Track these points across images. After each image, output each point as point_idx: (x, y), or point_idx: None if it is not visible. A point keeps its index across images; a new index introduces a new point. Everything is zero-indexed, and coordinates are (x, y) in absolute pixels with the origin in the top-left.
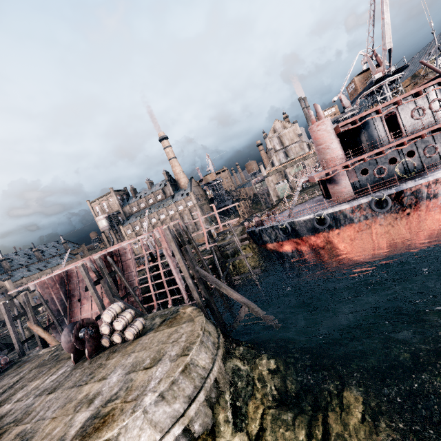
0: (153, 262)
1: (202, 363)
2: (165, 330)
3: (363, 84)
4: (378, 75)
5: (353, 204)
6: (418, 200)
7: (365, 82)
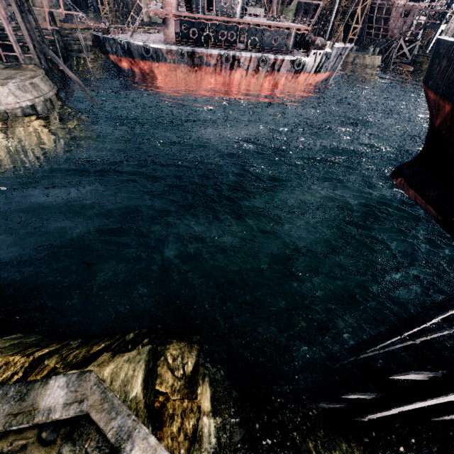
0: None
1: (43, 88)
2: (12, 71)
3: None
4: None
5: (168, 48)
6: (202, 64)
7: None
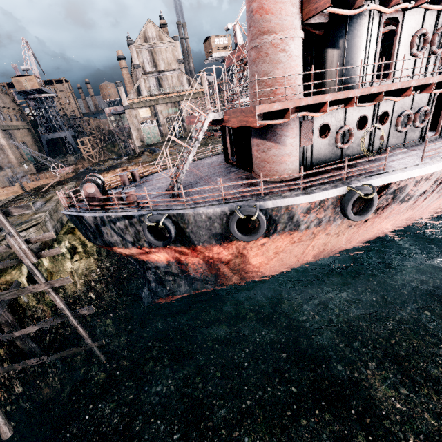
0: None
1: None
2: None
3: None
4: None
5: (314, 198)
6: (391, 203)
7: None
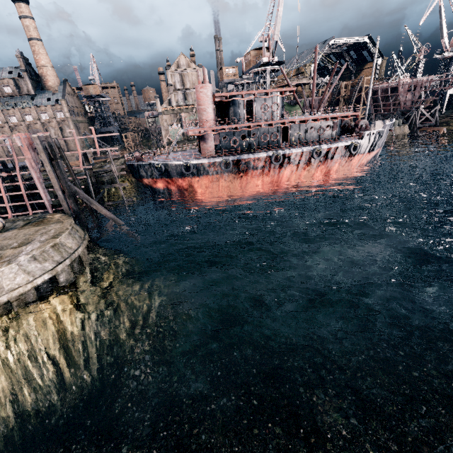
0: (6, 172)
1: (70, 245)
2: (32, 228)
3: (256, 60)
4: (265, 59)
5: (210, 161)
6: (248, 169)
7: (257, 59)
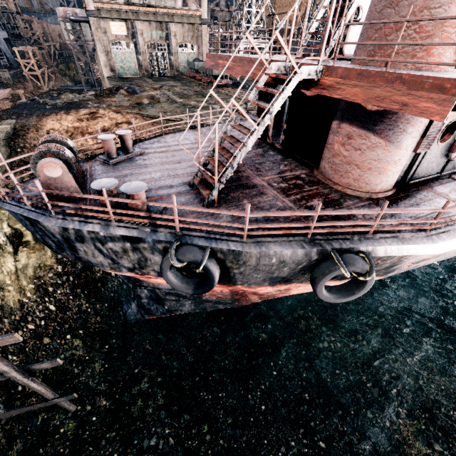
0: None
1: None
2: None
3: None
4: None
5: (444, 248)
6: None
7: None
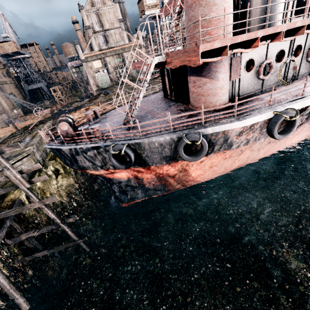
0: None
1: None
2: None
3: None
4: None
5: (247, 123)
6: (304, 122)
7: None
